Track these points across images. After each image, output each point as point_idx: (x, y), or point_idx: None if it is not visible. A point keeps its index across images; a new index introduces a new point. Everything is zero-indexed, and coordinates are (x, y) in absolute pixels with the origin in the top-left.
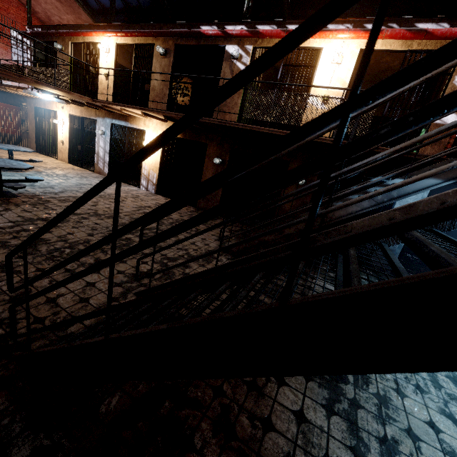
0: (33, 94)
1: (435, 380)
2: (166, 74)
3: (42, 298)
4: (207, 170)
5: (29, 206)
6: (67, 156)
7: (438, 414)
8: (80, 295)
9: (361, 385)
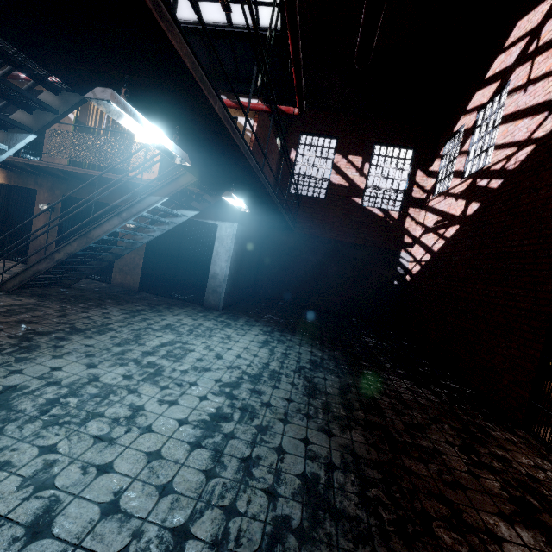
0: None
1: (124, 352)
2: None
3: None
4: (38, 219)
5: None
6: None
7: (80, 364)
8: None
9: (12, 354)
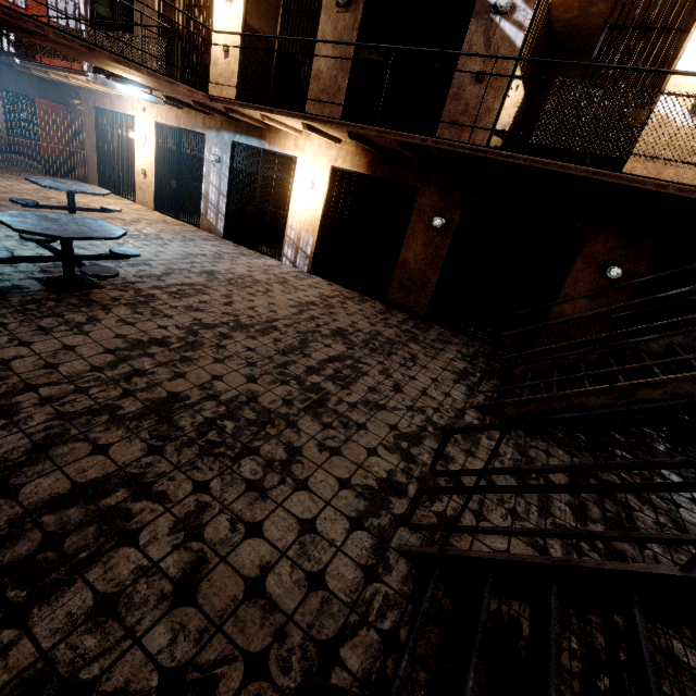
0: (110, 86)
1: None
2: (346, 47)
3: (235, 580)
4: (413, 237)
5: (126, 308)
6: (152, 198)
7: None
8: (302, 563)
9: None
